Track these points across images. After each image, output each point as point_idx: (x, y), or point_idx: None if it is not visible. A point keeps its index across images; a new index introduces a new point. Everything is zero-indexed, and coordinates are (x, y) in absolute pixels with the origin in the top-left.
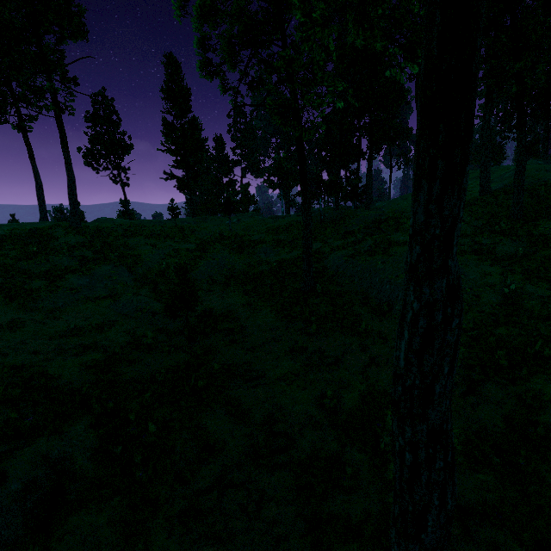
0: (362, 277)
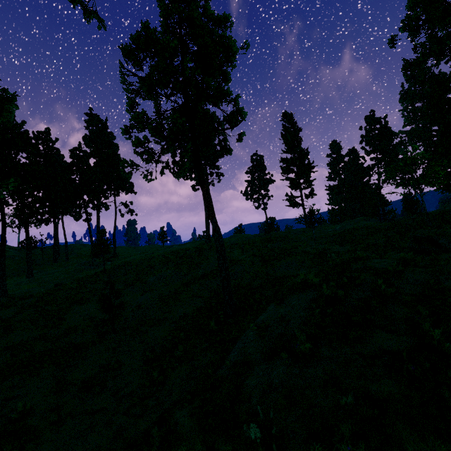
0: None
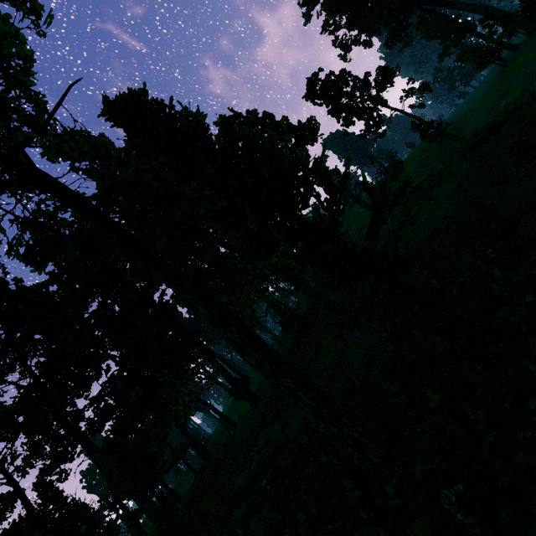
0: None
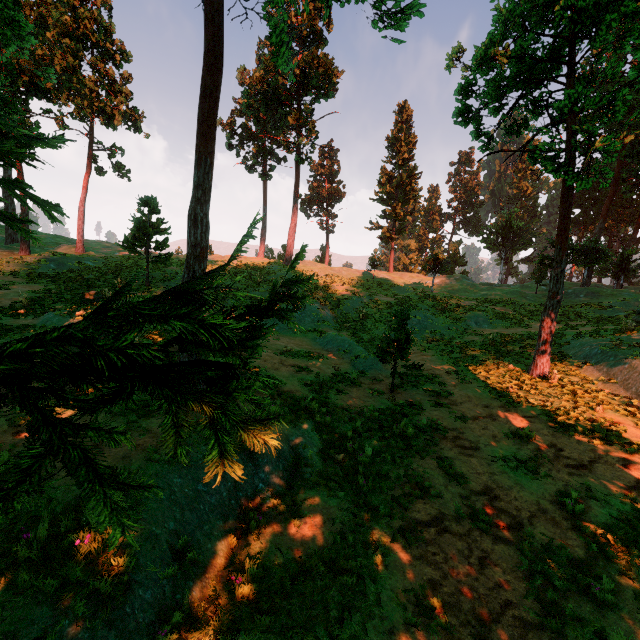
0: (629, 377)
